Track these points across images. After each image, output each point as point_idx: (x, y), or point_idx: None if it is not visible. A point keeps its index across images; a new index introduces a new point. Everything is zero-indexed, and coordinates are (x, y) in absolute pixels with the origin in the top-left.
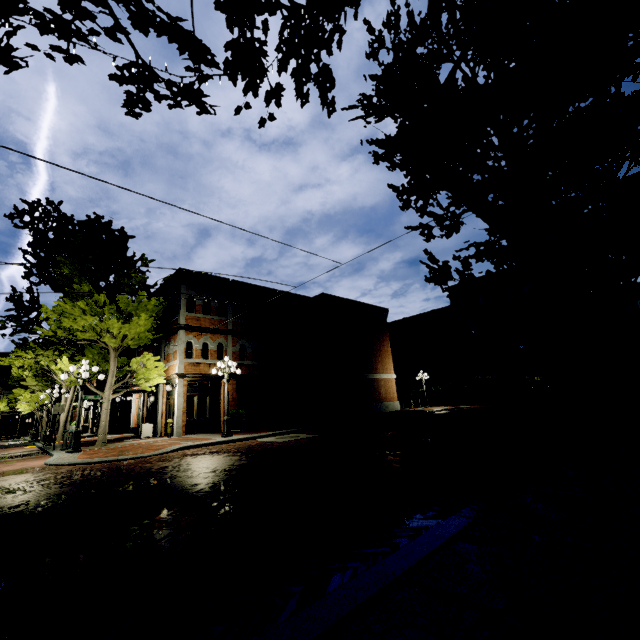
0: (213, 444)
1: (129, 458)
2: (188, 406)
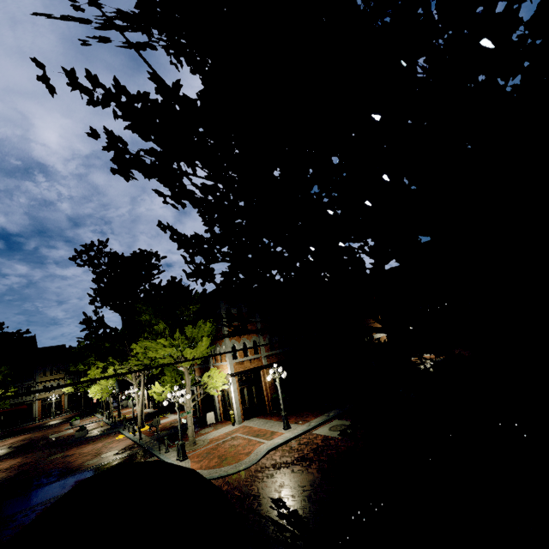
0: (285, 442)
1: (238, 471)
2: (241, 397)
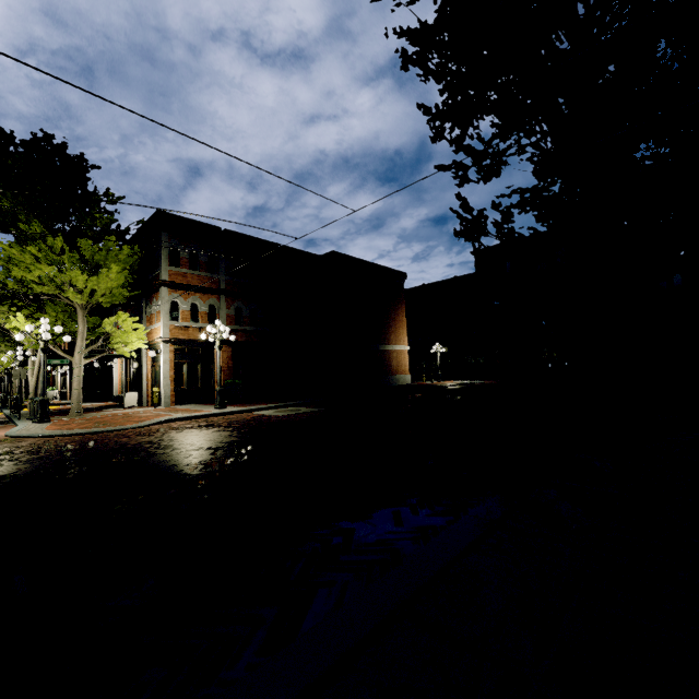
0: (204, 417)
1: (105, 431)
2: (176, 374)
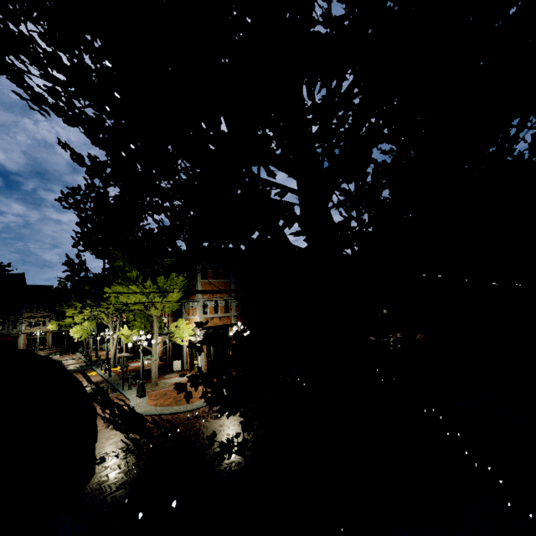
0: None
1: (188, 410)
2: (207, 350)
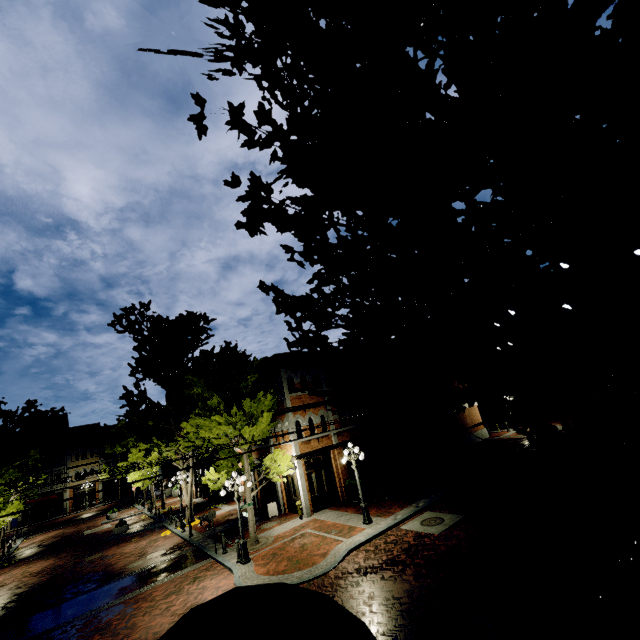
0: (368, 541)
1: (314, 577)
2: (308, 484)
